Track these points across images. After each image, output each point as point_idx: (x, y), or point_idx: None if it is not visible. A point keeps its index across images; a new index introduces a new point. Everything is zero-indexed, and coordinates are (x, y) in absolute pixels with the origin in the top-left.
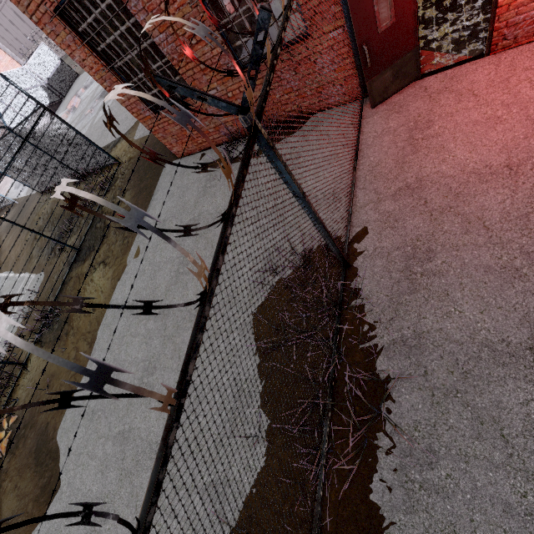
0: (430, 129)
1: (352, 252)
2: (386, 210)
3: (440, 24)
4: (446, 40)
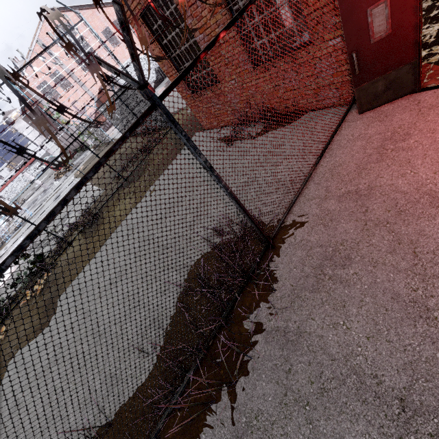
0: (405, 142)
1: (282, 236)
2: (327, 208)
3: None
4: None
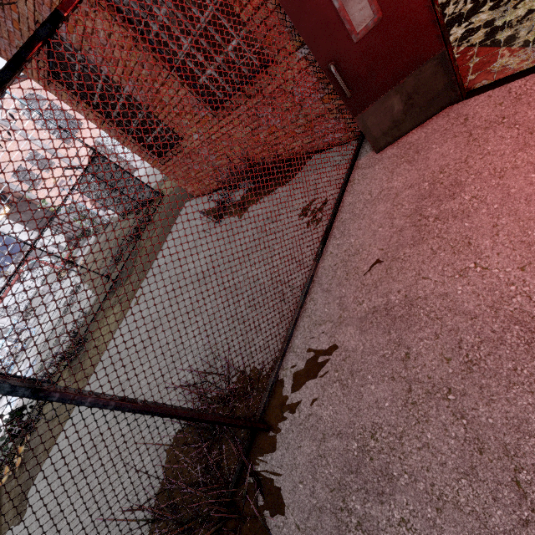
0: (455, 200)
1: (281, 403)
2: (344, 345)
3: None
4: (528, 22)
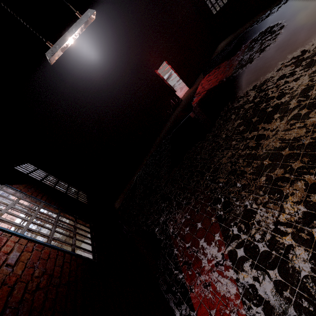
0: None
1: None
2: None
3: (301, 312)
4: None
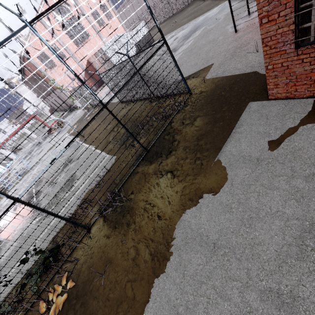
0: None
1: None
2: None
3: None
4: None
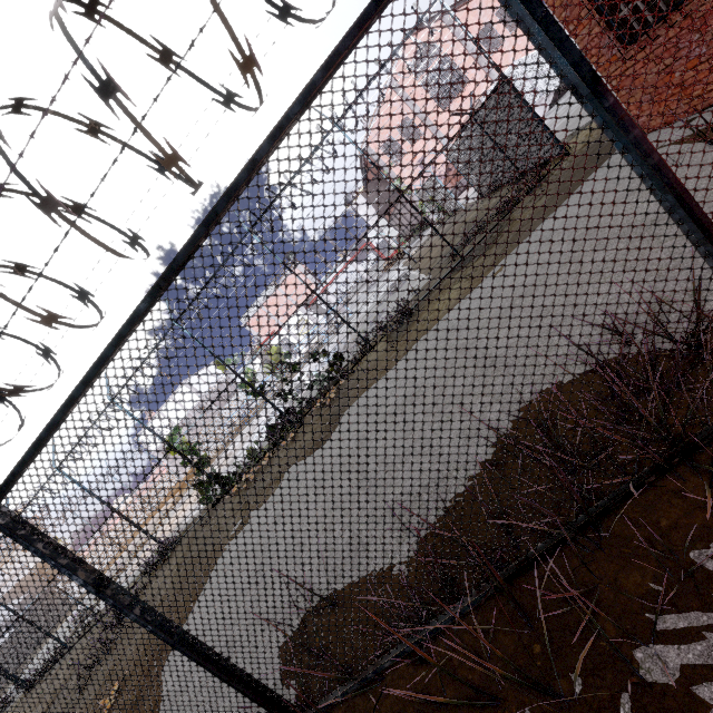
0: None
1: None
2: None
3: None
4: None
